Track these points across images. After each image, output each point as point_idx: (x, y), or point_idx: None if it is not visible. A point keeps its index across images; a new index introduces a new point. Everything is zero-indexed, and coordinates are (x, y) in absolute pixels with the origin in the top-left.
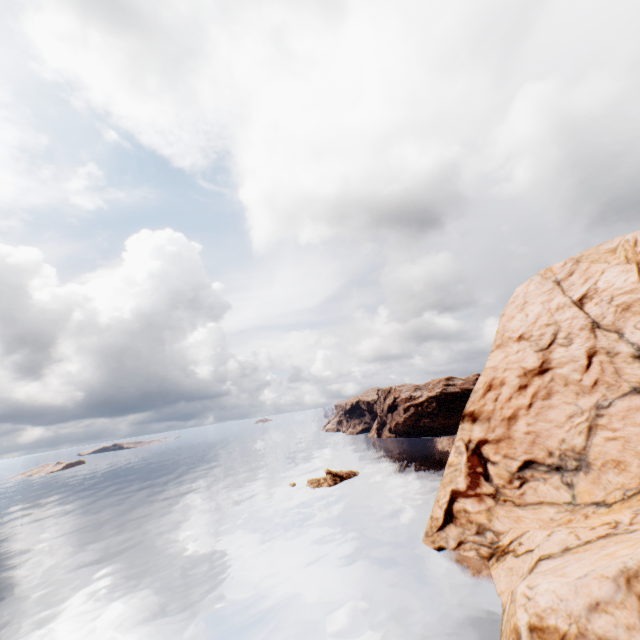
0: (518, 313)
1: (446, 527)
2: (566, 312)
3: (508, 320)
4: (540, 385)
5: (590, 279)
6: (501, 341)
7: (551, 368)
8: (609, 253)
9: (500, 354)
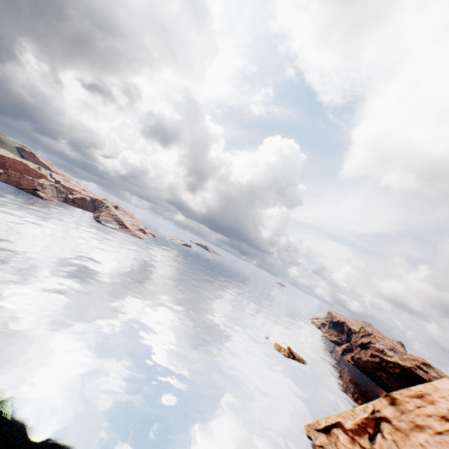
0: None
1: (320, 432)
2: None
3: None
4: None
5: None
6: None
7: None
8: None
9: None
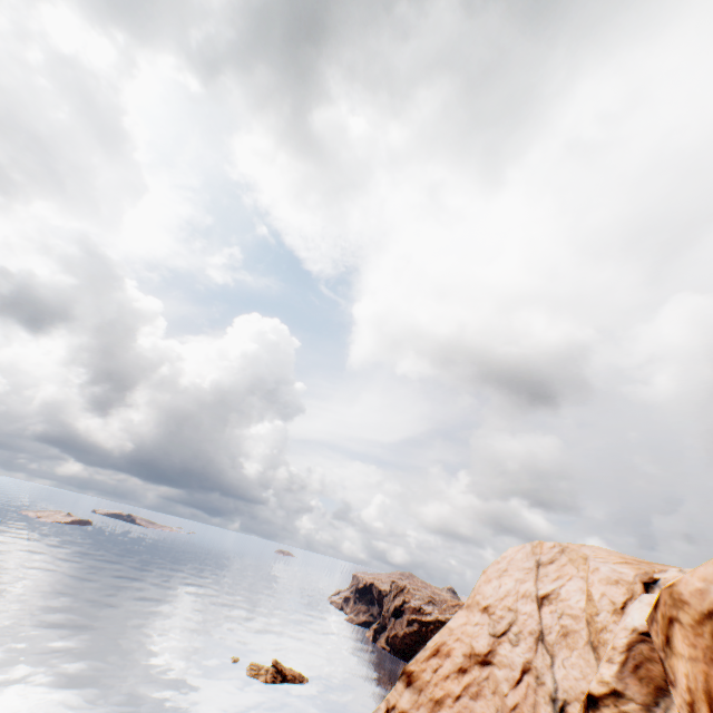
0: (495, 578)
1: None
2: (528, 604)
3: (485, 581)
4: (476, 677)
5: (560, 579)
6: (471, 601)
7: (492, 663)
8: (583, 559)
9: (463, 617)
